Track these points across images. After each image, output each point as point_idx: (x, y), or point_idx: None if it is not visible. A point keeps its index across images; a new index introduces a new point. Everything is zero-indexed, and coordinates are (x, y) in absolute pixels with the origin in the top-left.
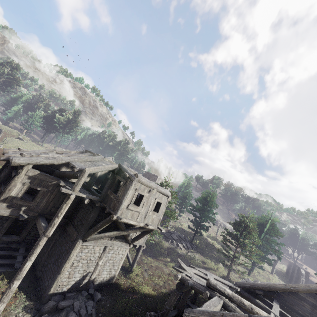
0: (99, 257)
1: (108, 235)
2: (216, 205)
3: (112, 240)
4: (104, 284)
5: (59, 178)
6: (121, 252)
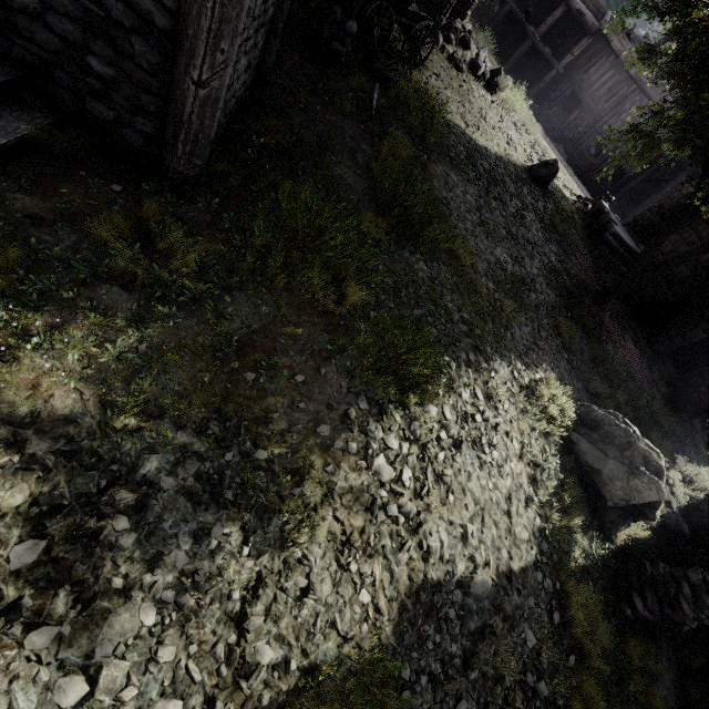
0: None
1: None
2: None
3: None
4: None
5: None
6: None
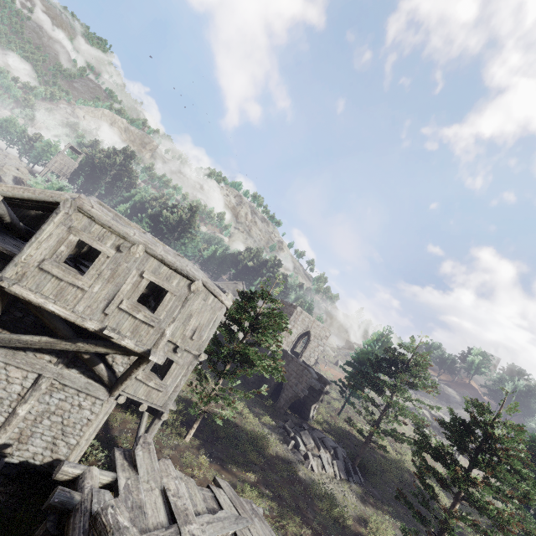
0: (22, 396)
1: (27, 339)
2: (422, 380)
3: (59, 365)
4: (35, 470)
5: (11, 231)
6: (89, 405)
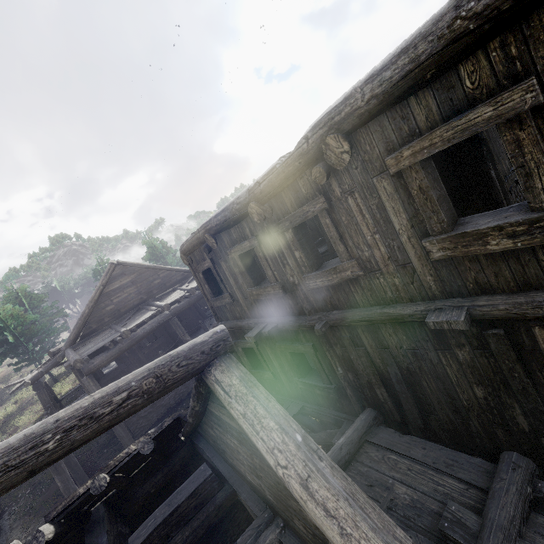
0: None
1: None
2: None
3: None
4: None
5: None
6: None
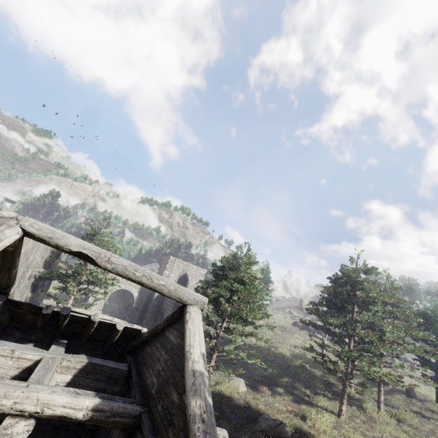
0: None
1: None
2: None
3: None
4: None
5: None
6: None
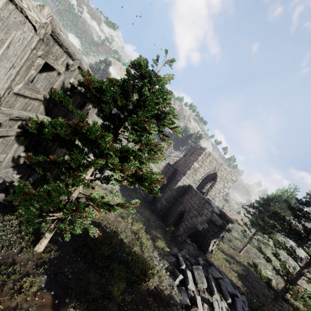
0: None
1: None
2: None
3: None
4: None
5: None
6: None
